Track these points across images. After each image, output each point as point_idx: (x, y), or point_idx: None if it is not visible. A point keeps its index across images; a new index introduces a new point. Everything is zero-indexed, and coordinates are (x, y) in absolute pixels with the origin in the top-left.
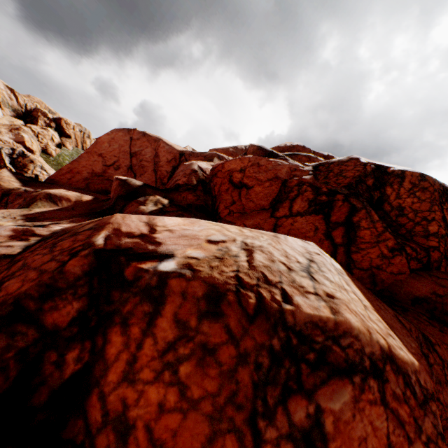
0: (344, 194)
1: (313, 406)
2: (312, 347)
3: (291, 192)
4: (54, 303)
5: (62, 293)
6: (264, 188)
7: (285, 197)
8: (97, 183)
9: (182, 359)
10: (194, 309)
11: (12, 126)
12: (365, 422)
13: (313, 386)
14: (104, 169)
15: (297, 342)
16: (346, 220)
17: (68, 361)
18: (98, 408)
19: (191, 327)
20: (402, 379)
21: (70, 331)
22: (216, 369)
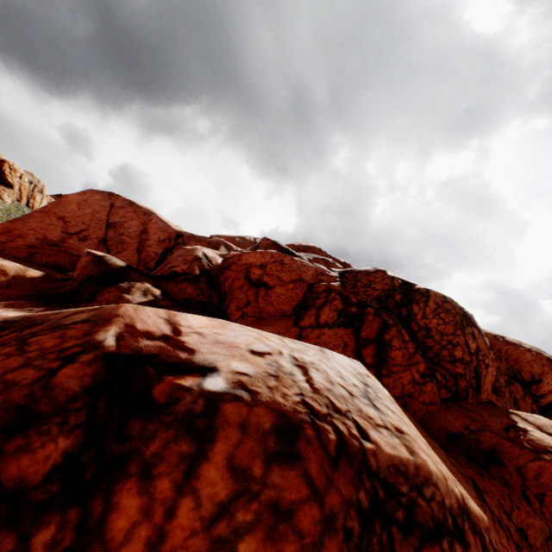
0: (374, 308)
1: None
2: (399, 501)
3: (318, 299)
4: (26, 439)
5: (42, 422)
6: (288, 290)
7: (311, 303)
8: (48, 254)
9: (241, 530)
10: (258, 448)
11: None
12: None
13: None
14: (64, 236)
15: (383, 495)
16: (378, 337)
17: (34, 549)
18: None
19: (254, 477)
20: (479, 541)
21: (45, 491)
22: (295, 543)
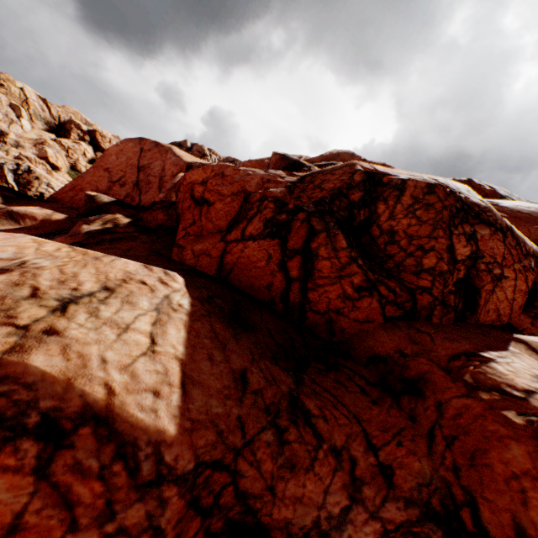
0: (308, 213)
1: None
2: None
3: (251, 210)
4: None
5: None
6: (226, 205)
7: (244, 215)
8: None
9: None
10: None
11: (37, 140)
12: None
13: None
14: (110, 185)
15: None
16: (304, 246)
17: None
18: None
19: None
20: (114, 449)
21: None
22: None
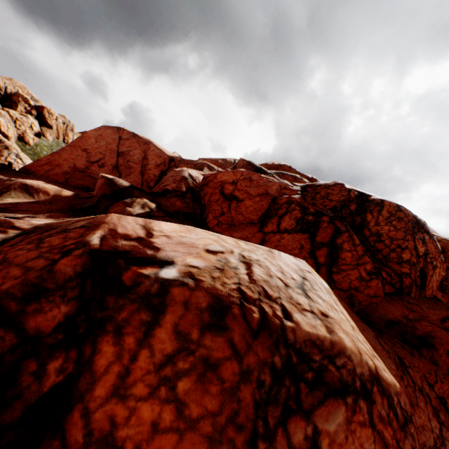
0: (329, 216)
1: (311, 427)
2: (310, 366)
3: (280, 209)
4: (40, 305)
5: (49, 295)
6: (255, 203)
7: (274, 213)
8: (78, 178)
9: (181, 374)
10: (196, 320)
11: None
12: (356, 444)
13: (311, 407)
14: (87, 165)
15: (296, 360)
16: (330, 241)
17: (49, 372)
18: (80, 427)
19: (192, 339)
20: (386, 401)
21: (54, 338)
22: (218, 386)
